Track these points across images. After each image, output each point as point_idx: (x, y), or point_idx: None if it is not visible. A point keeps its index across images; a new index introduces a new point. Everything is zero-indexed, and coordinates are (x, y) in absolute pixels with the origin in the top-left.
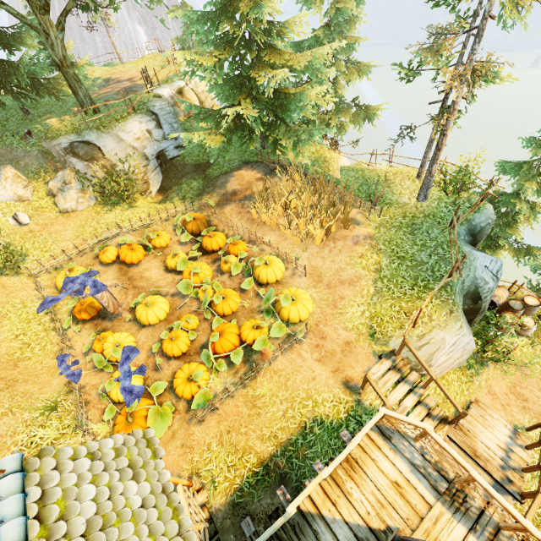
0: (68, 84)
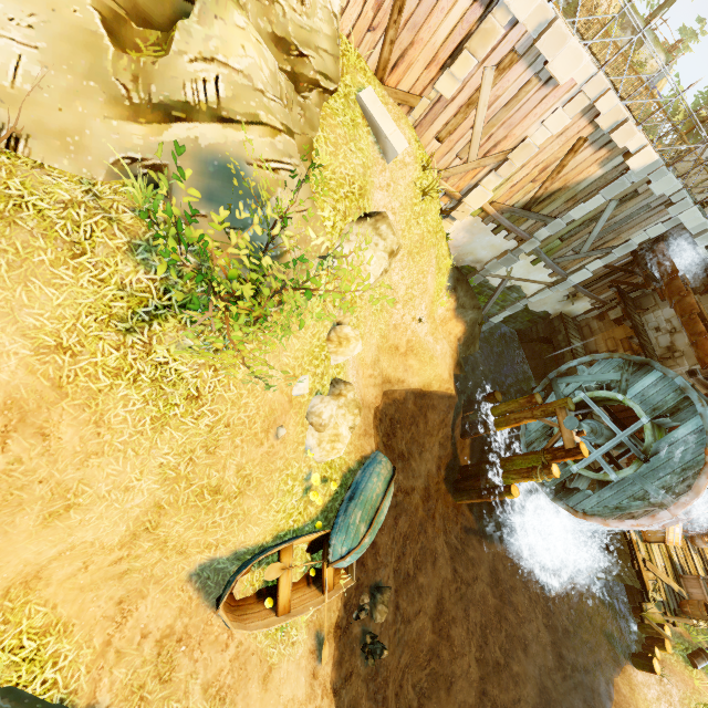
0: (666, 0)
